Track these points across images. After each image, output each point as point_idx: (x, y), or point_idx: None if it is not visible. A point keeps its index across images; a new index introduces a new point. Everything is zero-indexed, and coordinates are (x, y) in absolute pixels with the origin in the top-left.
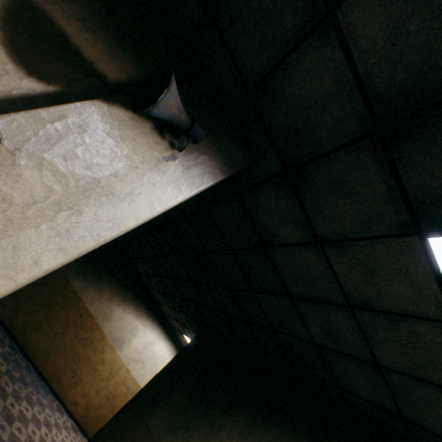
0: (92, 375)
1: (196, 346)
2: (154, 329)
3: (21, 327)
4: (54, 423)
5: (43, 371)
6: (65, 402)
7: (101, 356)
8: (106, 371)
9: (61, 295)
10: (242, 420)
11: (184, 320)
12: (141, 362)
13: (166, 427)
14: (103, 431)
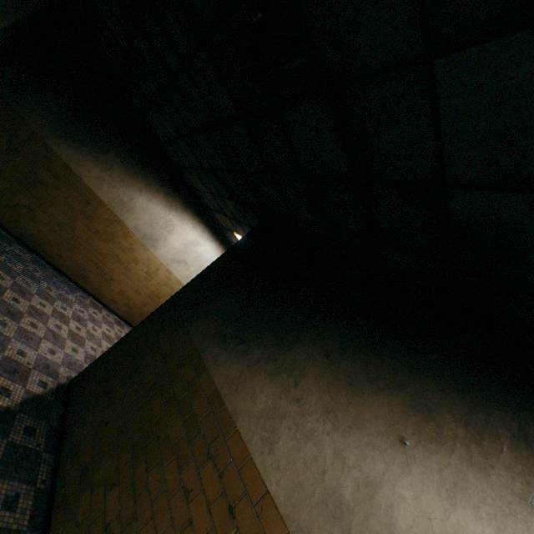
0: (126, 274)
1: (252, 242)
2: (195, 226)
3: (6, 213)
4: (88, 319)
5: (61, 268)
6: (101, 300)
7: (132, 255)
8: (142, 271)
9: (47, 171)
10: (329, 338)
11: (234, 212)
12: (184, 264)
13: (212, 336)
14: (136, 332)
